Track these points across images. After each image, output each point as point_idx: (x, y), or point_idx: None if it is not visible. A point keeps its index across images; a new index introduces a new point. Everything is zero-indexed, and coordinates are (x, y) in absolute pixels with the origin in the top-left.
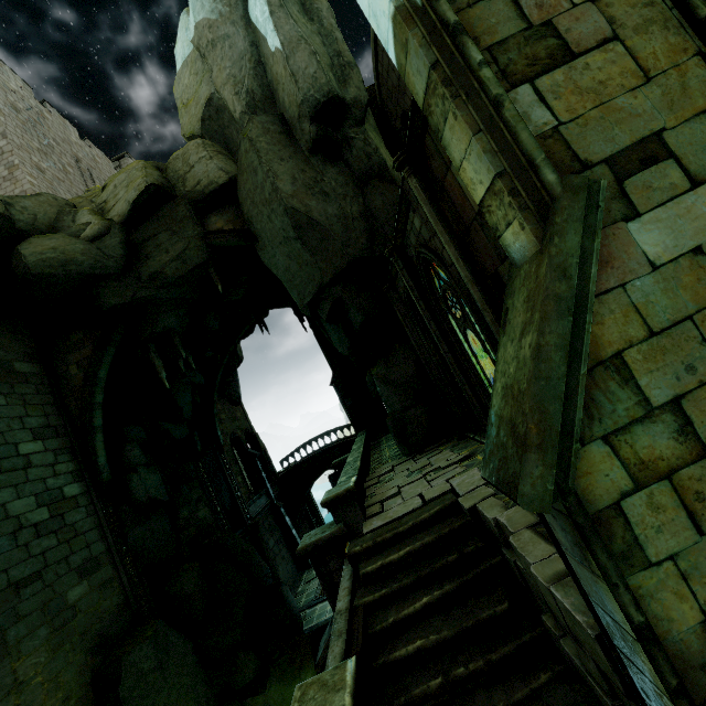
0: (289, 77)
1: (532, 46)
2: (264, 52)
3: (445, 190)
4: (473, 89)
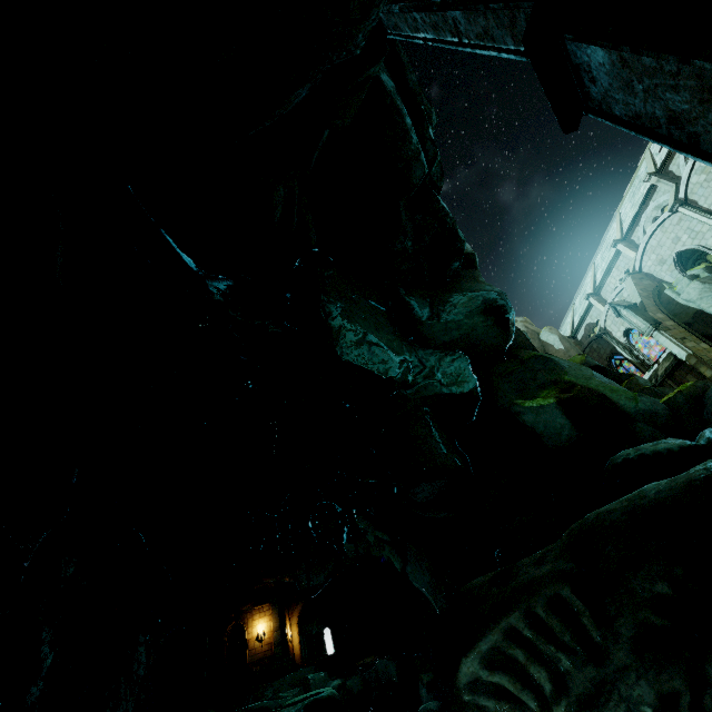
0: (567, 357)
1: (711, 361)
2: (549, 348)
3: (681, 383)
4: (706, 364)
